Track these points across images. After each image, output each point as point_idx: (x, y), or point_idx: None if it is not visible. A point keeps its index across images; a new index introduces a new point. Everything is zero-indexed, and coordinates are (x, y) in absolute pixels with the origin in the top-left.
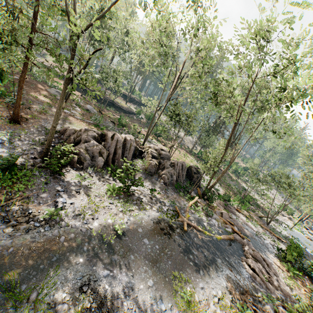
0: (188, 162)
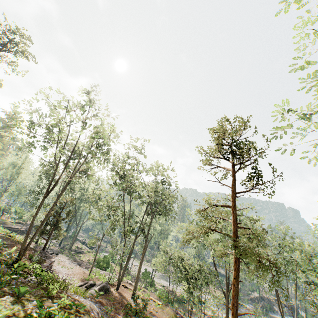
0: None
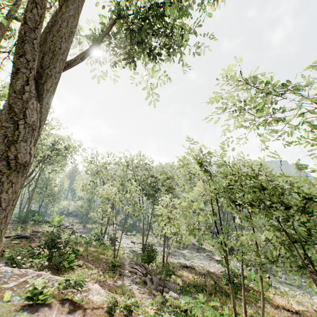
0: None
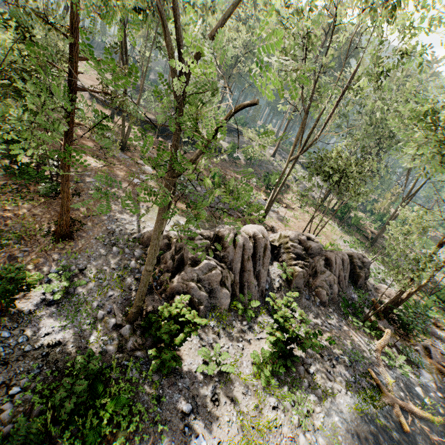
0: (330, 235)
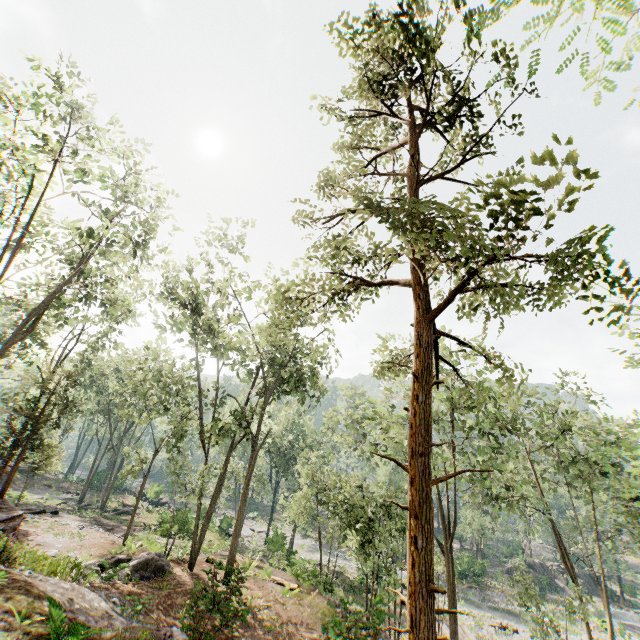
0: None
